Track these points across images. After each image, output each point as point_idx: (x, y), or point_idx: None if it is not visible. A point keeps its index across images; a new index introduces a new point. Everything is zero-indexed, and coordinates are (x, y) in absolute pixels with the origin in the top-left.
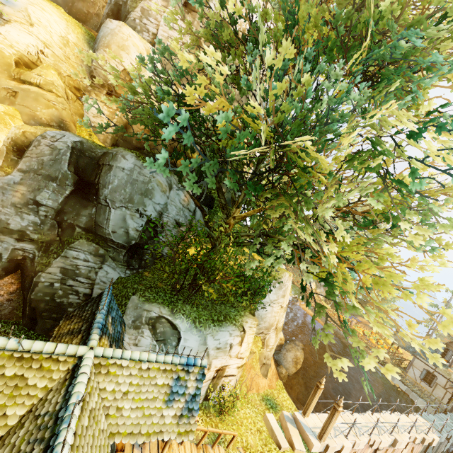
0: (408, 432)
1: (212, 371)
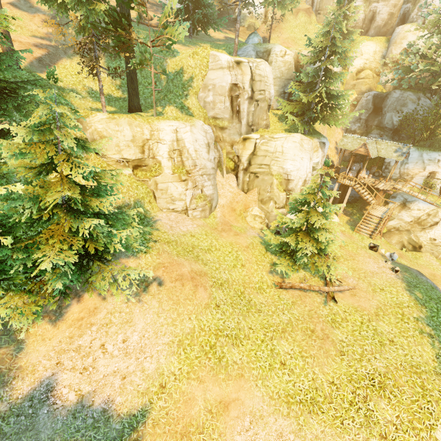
0: None
1: (426, 172)
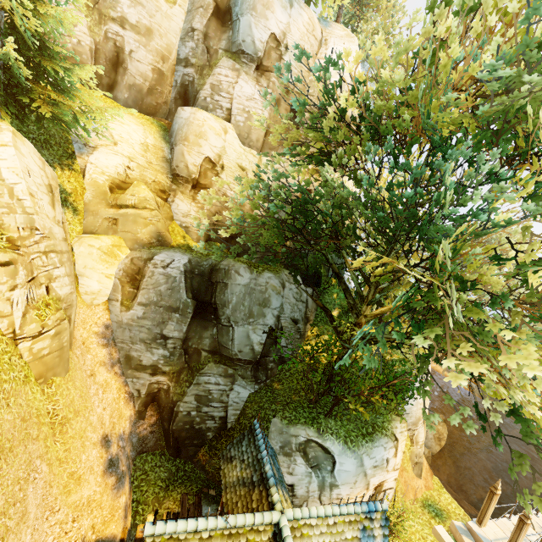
0: None
1: (371, 490)
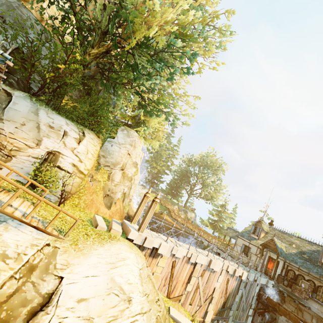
0: (222, 261)
1: (42, 151)
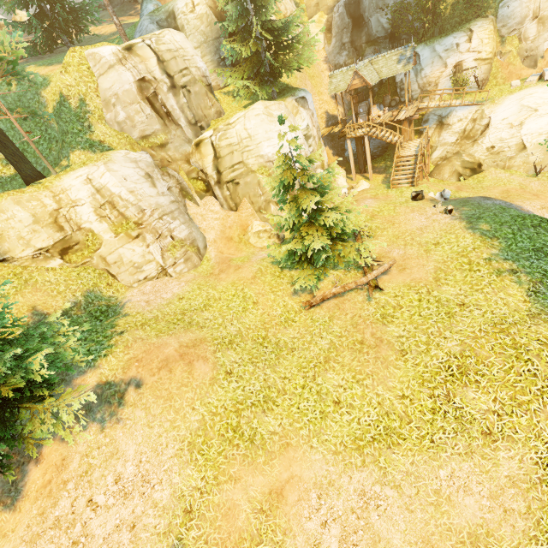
0: None
1: (450, 68)
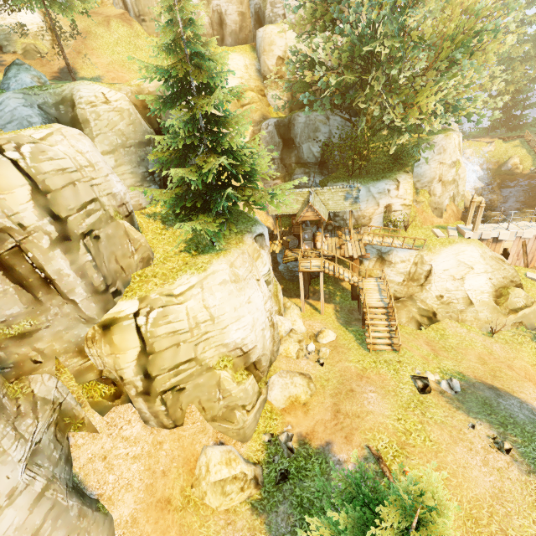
0: None
1: (382, 208)
